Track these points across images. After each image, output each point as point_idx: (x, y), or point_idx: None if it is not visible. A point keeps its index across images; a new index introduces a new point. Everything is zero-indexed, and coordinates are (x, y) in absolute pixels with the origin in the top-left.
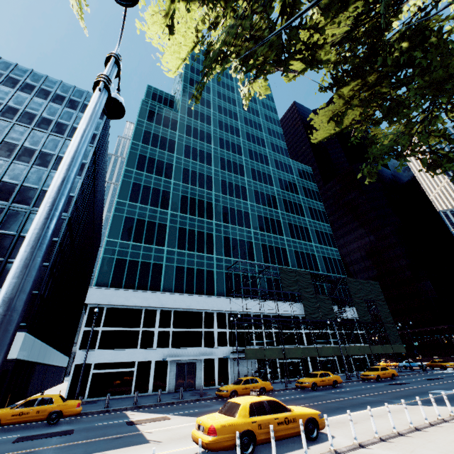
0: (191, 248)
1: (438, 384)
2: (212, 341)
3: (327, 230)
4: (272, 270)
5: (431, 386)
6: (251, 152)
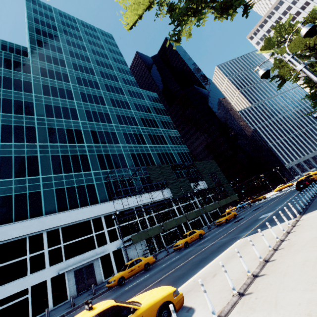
0: (67, 171)
1: (261, 211)
2: (104, 240)
3: (176, 134)
4: (143, 171)
5: (258, 214)
6: (107, 86)
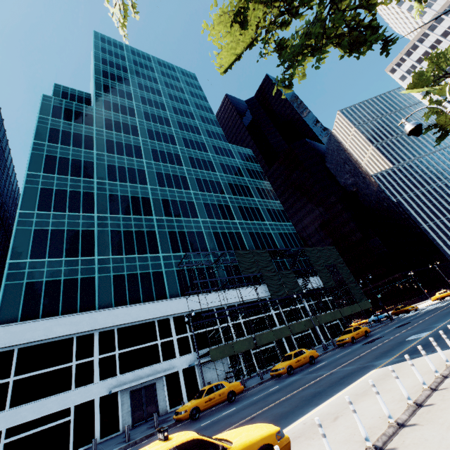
0: (130, 251)
1: (410, 329)
2: (172, 352)
3: (278, 206)
4: (229, 257)
5: (405, 333)
6: (186, 140)
